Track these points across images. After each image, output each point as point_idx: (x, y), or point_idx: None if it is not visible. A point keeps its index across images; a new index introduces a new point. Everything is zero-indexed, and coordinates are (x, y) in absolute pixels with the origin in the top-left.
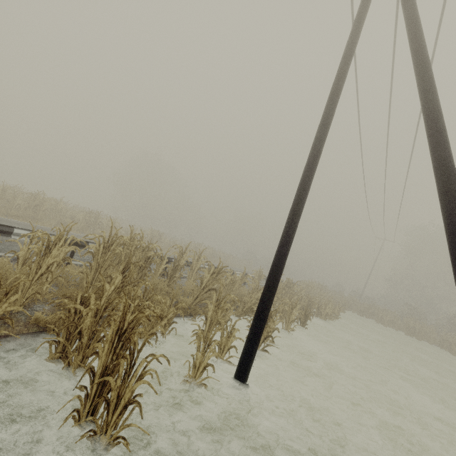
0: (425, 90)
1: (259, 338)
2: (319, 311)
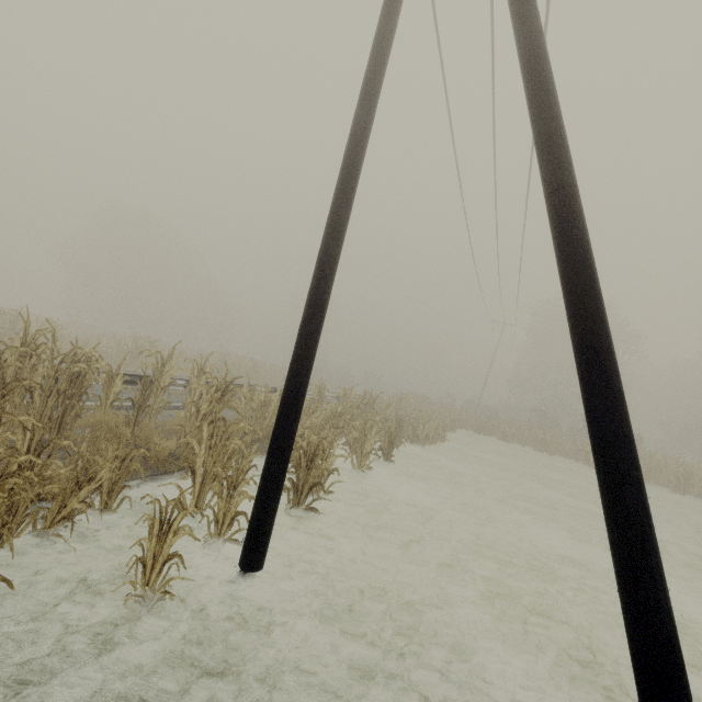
0: (521, 14)
1: (278, 491)
2: (415, 433)
